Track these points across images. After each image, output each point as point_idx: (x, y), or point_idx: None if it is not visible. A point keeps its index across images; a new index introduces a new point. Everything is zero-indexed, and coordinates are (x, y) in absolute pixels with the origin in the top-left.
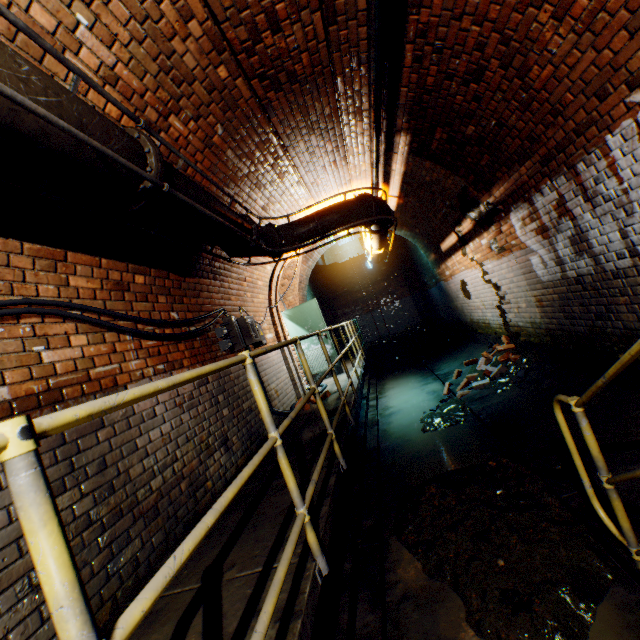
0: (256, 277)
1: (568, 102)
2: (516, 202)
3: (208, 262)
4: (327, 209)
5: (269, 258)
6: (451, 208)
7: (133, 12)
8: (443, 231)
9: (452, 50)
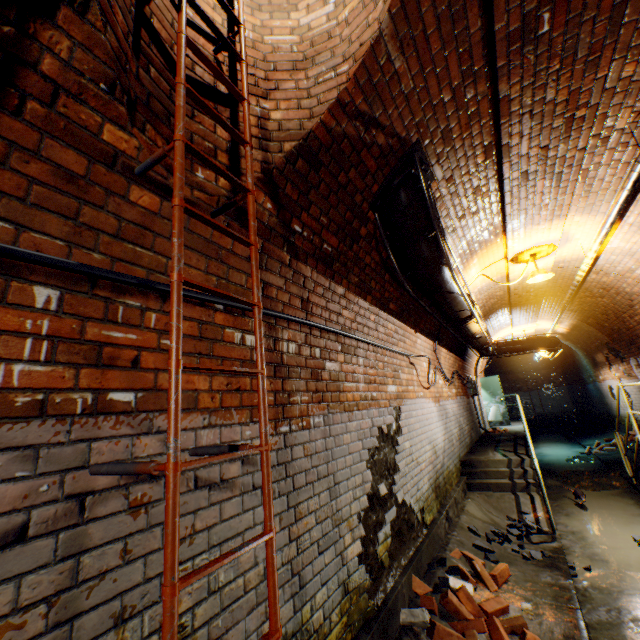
0: (473, 360)
1: (639, 336)
2: (631, 357)
3: (467, 355)
4: (525, 340)
5: None
6: (600, 344)
7: (491, 304)
8: (596, 352)
9: (594, 307)
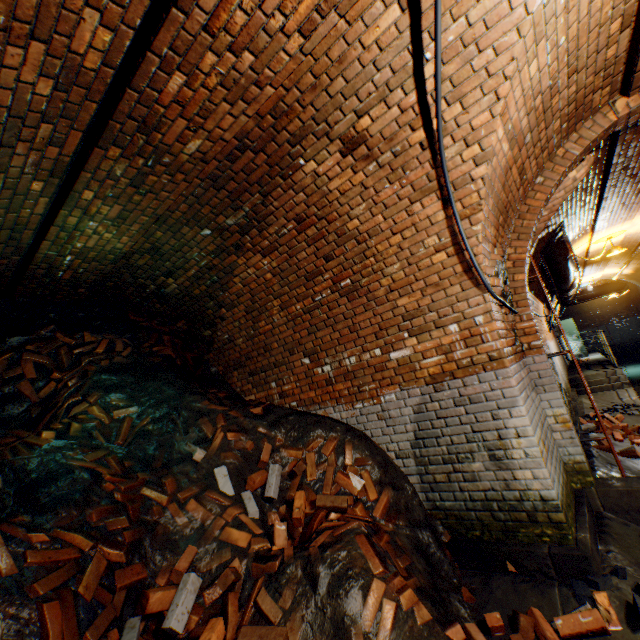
0: None
1: None
2: None
3: None
4: (597, 288)
5: (555, 301)
6: None
7: None
8: None
9: None
